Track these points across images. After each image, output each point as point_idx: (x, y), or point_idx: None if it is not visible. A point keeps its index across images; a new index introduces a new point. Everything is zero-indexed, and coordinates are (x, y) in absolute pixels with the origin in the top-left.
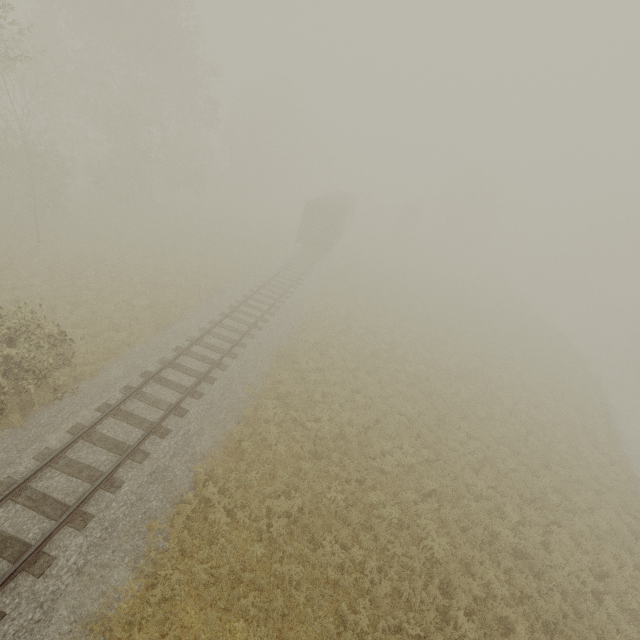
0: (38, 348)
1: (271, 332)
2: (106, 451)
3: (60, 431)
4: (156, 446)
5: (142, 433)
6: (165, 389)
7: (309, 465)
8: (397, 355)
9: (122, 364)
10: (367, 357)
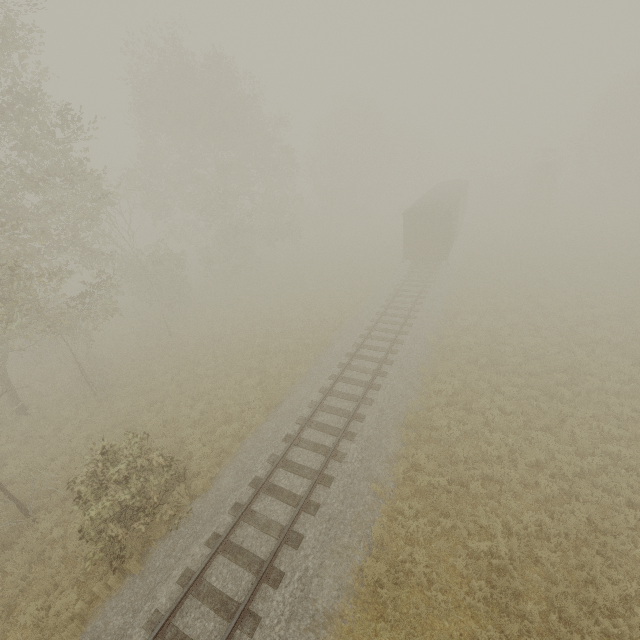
0: (144, 479)
1: (392, 389)
2: (213, 614)
3: (170, 581)
4: (268, 603)
5: (252, 580)
6: (276, 502)
7: (489, 632)
8: (589, 387)
9: (233, 469)
10: (538, 400)
